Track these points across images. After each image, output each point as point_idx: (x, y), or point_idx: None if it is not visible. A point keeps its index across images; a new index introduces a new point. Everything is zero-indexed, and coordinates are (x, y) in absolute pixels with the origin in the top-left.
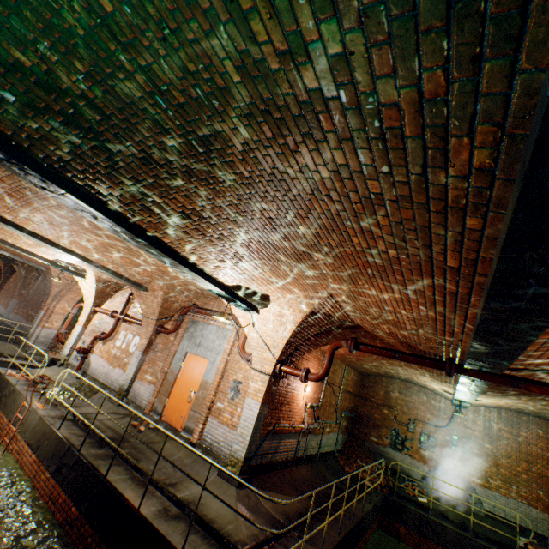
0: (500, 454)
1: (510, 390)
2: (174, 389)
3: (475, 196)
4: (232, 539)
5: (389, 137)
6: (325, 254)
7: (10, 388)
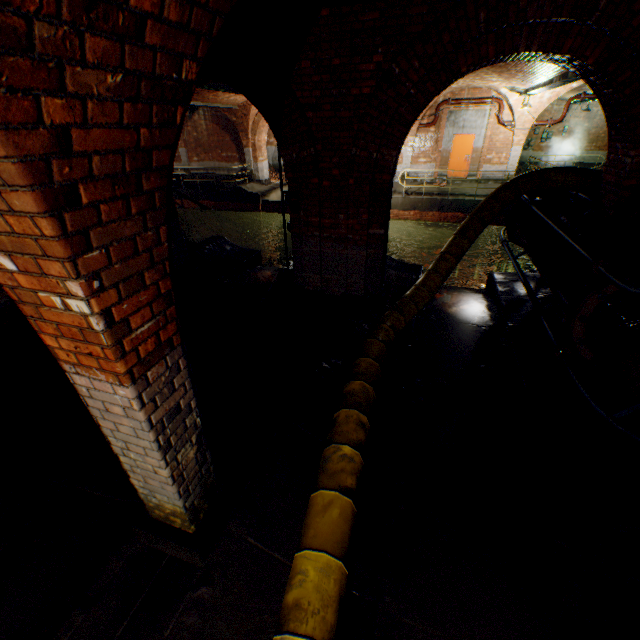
0: (592, 128)
1: None
2: (450, 160)
3: None
4: None
5: None
6: None
7: None
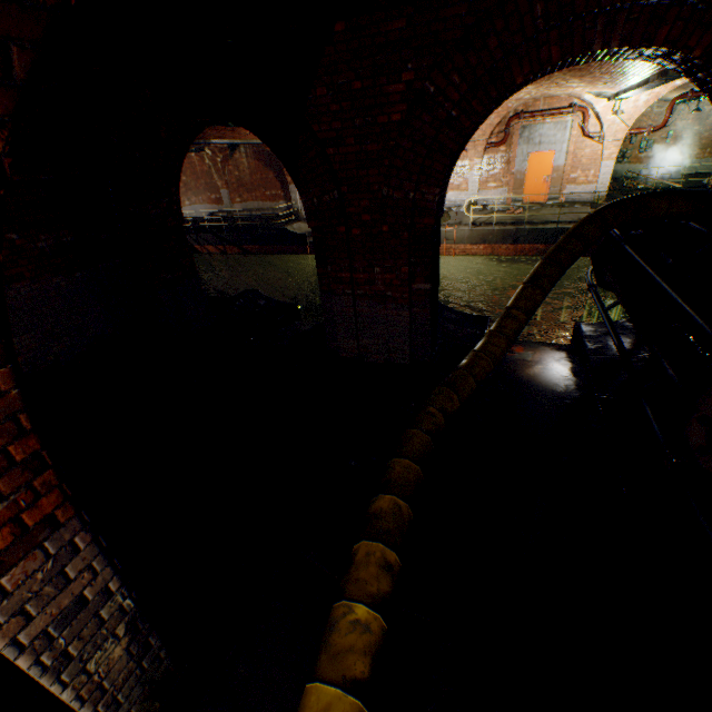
0: (704, 131)
1: None
2: (526, 183)
3: None
4: None
5: None
6: None
7: None
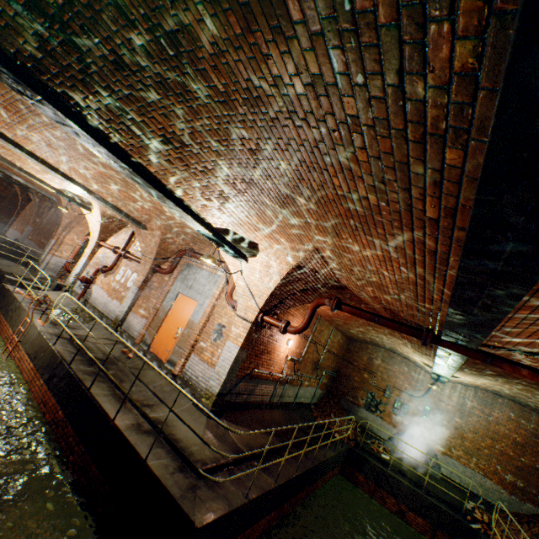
0: (468, 429)
1: (488, 370)
2: (163, 325)
3: (456, 117)
4: (194, 458)
5: (362, 27)
6: (308, 199)
7: (16, 304)
